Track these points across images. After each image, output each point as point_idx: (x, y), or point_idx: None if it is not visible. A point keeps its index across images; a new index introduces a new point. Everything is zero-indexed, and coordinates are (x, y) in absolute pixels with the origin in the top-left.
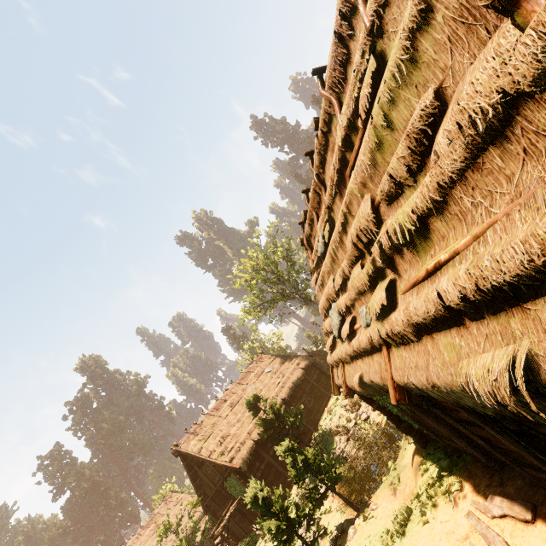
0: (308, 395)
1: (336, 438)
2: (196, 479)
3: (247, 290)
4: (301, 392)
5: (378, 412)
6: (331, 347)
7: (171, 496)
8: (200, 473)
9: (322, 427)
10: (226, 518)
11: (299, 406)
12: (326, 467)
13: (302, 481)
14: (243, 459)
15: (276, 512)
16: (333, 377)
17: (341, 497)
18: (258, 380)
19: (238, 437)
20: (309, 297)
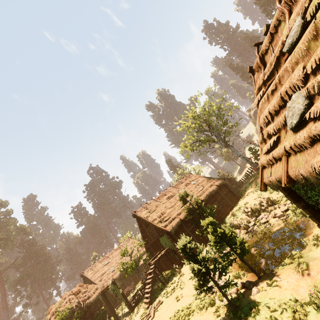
0: (218, 202)
1: (237, 230)
2: (143, 233)
3: (187, 131)
4: (214, 199)
5: (277, 219)
6: (270, 148)
7: (129, 239)
8: (146, 230)
9: (226, 223)
10: (158, 256)
11: (213, 205)
12: (239, 242)
13: (219, 246)
14: (173, 227)
15: (199, 260)
16: (262, 176)
17: (247, 265)
18: (187, 187)
19: (171, 215)
20: (228, 142)
